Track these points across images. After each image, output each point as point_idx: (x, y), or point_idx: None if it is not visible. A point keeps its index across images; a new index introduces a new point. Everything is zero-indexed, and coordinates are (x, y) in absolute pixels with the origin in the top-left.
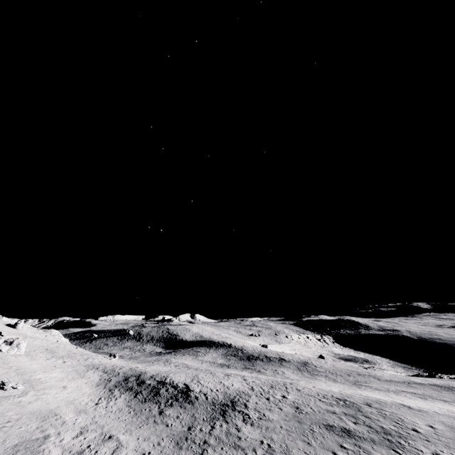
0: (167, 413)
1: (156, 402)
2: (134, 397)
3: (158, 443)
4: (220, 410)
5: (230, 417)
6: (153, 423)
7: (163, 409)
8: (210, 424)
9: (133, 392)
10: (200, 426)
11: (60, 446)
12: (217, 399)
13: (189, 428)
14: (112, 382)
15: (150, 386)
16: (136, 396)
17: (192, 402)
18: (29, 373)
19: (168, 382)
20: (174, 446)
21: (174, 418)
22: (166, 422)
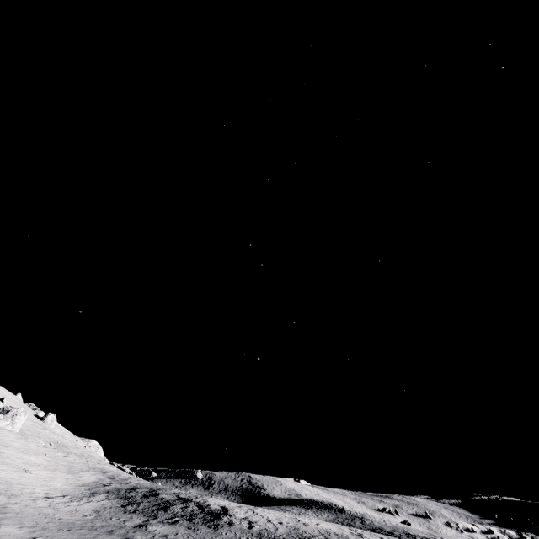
0: (151, 528)
1: (148, 516)
2: (120, 506)
3: None
4: None
5: None
6: (104, 531)
7: (150, 524)
8: None
9: (126, 501)
10: None
11: None
12: (271, 531)
13: None
14: (109, 487)
15: (161, 499)
16: (125, 505)
17: (216, 526)
18: None
19: (196, 501)
20: None
21: (156, 535)
22: (131, 536)
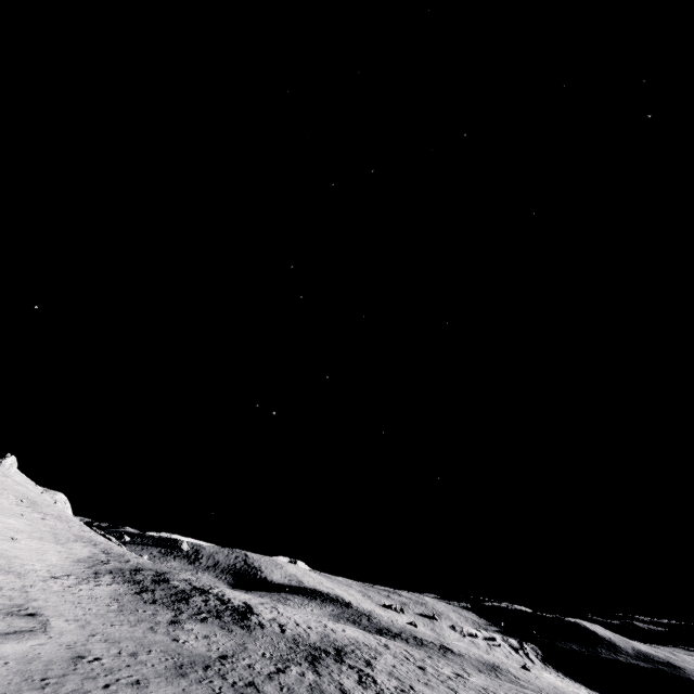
0: (187, 626)
1: (173, 609)
2: (134, 593)
3: (131, 653)
4: (306, 653)
5: (328, 669)
6: (146, 628)
7: (182, 620)
8: (275, 664)
9: (137, 587)
10: (250, 660)
11: None
12: (305, 637)
13: (223, 656)
14: (109, 565)
15: (175, 588)
16: (139, 593)
17: (249, 628)
18: None
19: (214, 593)
20: (168, 668)
21: (198, 636)
22: (176, 636)
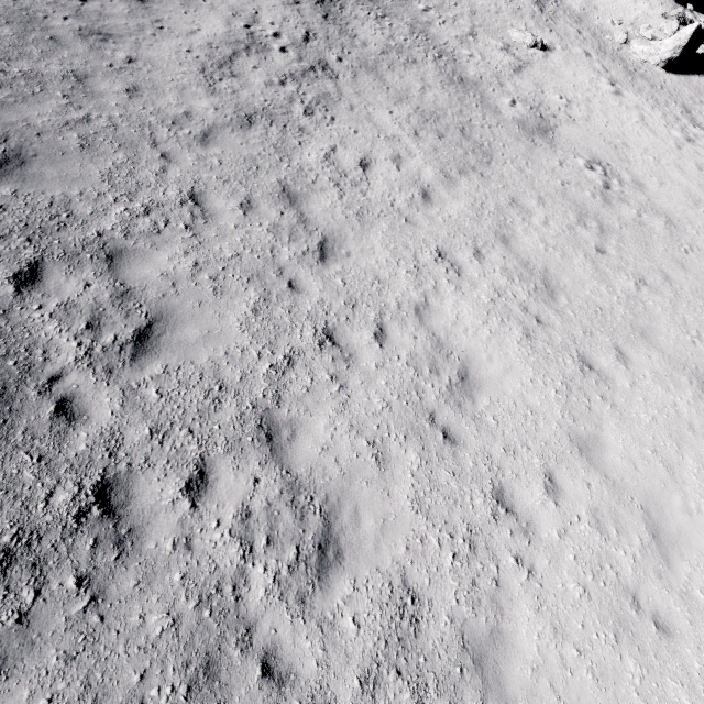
0: None
1: None
2: None
3: None
4: None
5: None
6: None
7: None
8: None
9: None
10: None
11: (388, 137)
12: None
13: None
14: None
15: None
16: None
17: None
18: None
19: None
20: None
21: None
22: None
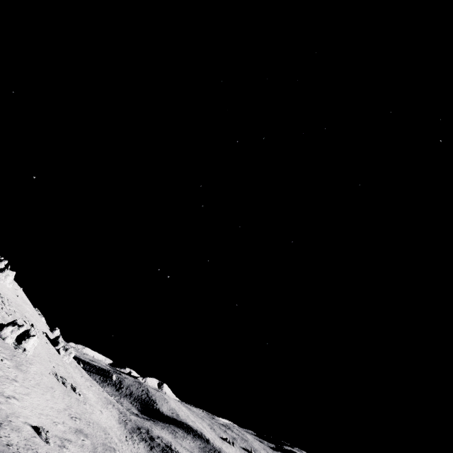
0: None
1: None
2: (150, 449)
3: None
4: None
5: None
6: None
7: None
8: None
9: (148, 444)
10: None
11: None
12: None
13: None
14: (129, 425)
15: (160, 445)
16: (151, 449)
17: None
18: (79, 385)
19: (174, 450)
20: None
21: None
22: None
